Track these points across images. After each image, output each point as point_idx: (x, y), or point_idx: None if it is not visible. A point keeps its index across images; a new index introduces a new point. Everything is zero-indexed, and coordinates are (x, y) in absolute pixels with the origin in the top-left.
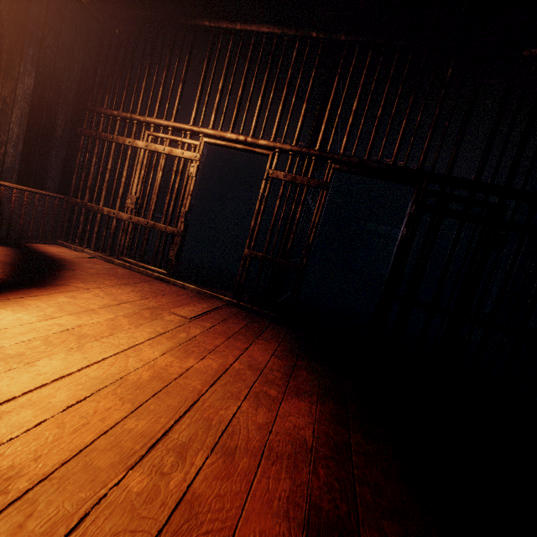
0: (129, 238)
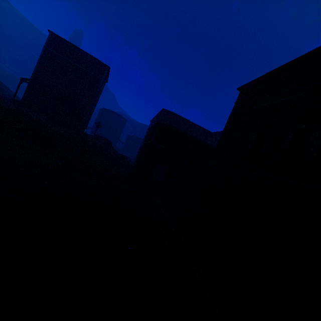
0: None
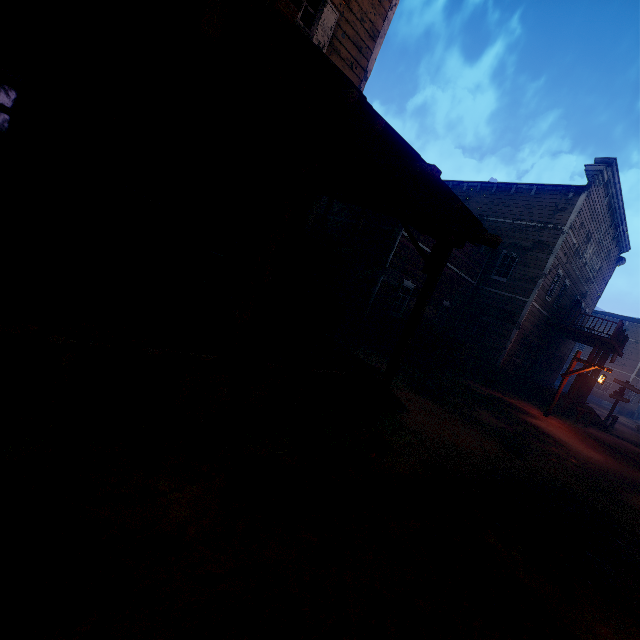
0: None
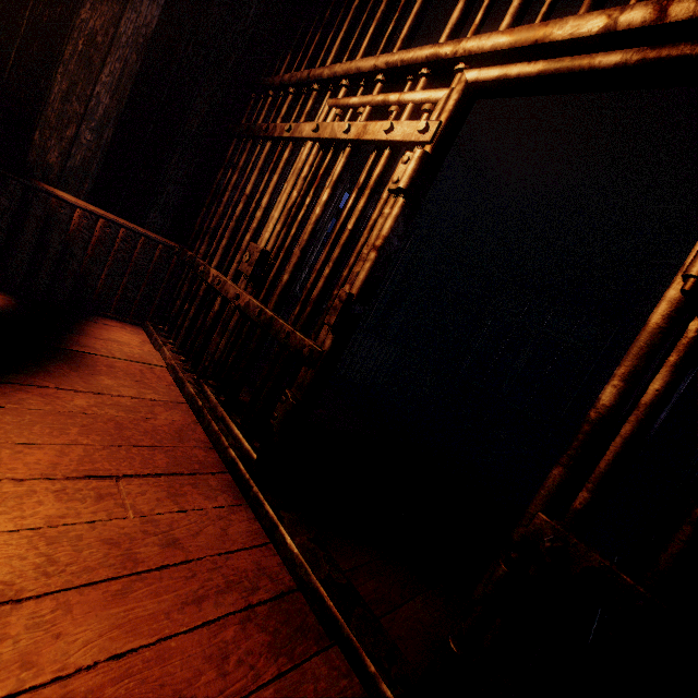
0: (226, 343)
